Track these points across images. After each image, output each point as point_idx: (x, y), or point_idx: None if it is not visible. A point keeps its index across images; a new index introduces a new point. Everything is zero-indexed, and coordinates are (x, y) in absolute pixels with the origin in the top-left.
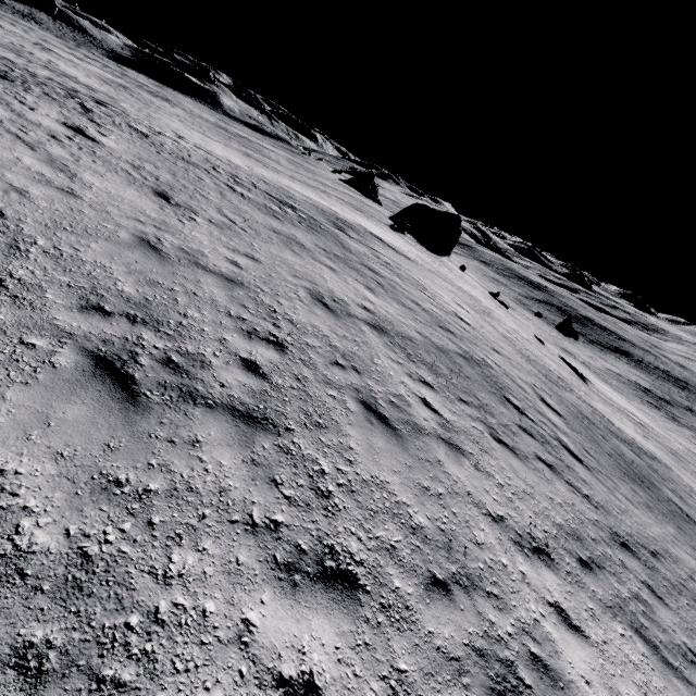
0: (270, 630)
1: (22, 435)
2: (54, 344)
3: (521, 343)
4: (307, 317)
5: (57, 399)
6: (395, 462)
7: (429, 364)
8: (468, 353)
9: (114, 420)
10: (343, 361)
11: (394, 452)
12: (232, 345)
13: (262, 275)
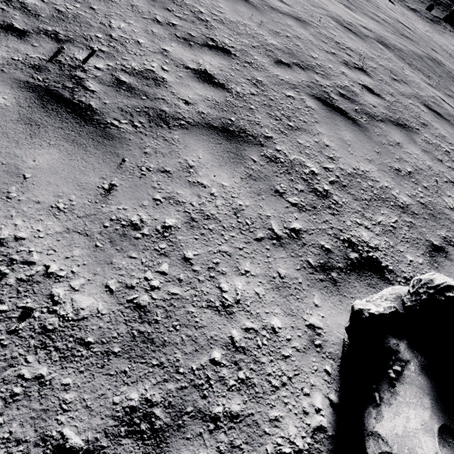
0: None
1: (347, 152)
2: (296, 94)
3: (435, 39)
4: (352, 43)
5: (335, 129)
6: None
7: (420, 70)
8: (429, 56)
9: (363, 137)
10: (394, 77)
11: None
12: (349, 76)
13: (302, 10)
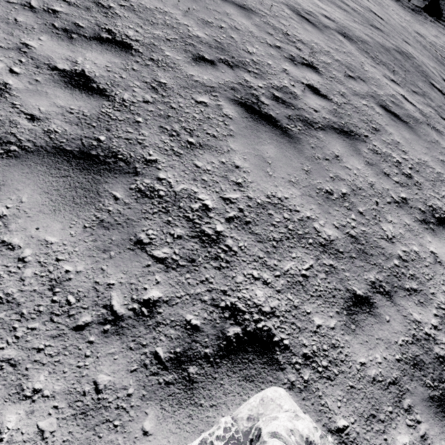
0: (441, 254)
1: (264, 173)
2: (212, 99)
3: (411, 30)
4: (306, 35)
5: (254, 144)
6: (421, 147)
7: (385, 64)
8: (399, 48)
9: (291, 151)
10: (350, 73)
11: (416, 140)
12: (292, 74)
13: None
